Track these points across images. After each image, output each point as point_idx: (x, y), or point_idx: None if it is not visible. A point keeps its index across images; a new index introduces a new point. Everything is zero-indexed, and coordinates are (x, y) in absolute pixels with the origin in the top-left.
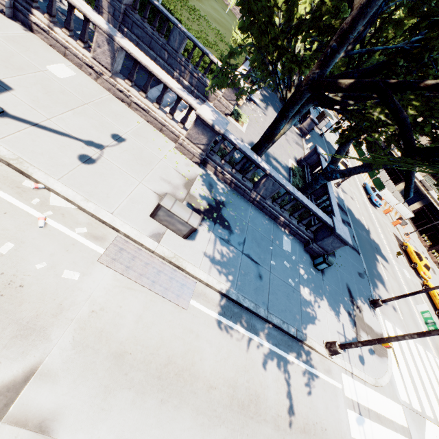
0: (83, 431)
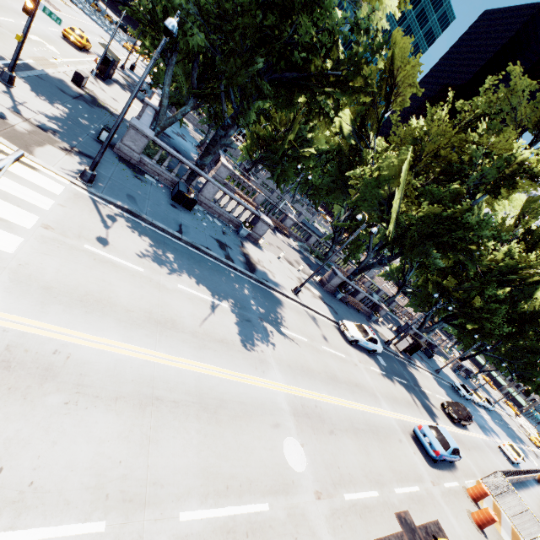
0: None
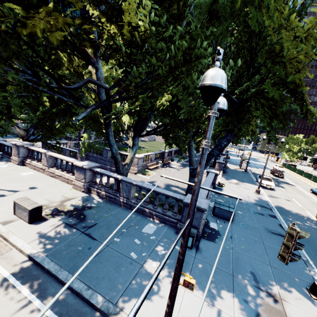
0: None
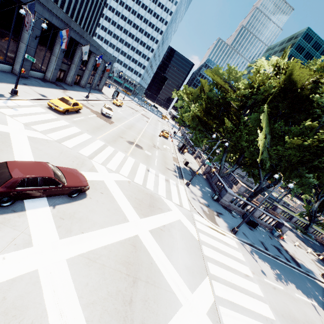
0: (158, 150)
